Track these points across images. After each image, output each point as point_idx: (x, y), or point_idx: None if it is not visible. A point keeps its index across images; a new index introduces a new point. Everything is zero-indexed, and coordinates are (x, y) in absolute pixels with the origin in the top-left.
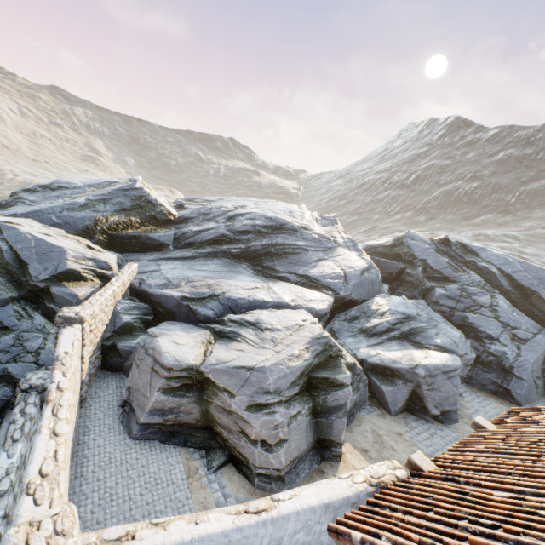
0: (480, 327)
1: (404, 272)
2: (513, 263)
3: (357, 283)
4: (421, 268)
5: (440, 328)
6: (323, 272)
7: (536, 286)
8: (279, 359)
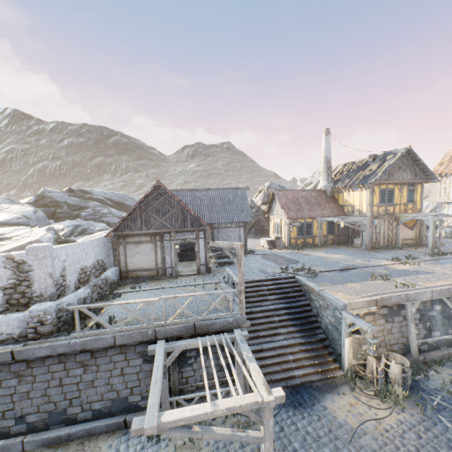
0: (111, 221)
1: (56, 213)
2: (108, 194)
3: (37, 218)
4: (67, 206)
5: (95, 225)
6: (5, 218)
7: (122, 200)
8: (41, 236)
